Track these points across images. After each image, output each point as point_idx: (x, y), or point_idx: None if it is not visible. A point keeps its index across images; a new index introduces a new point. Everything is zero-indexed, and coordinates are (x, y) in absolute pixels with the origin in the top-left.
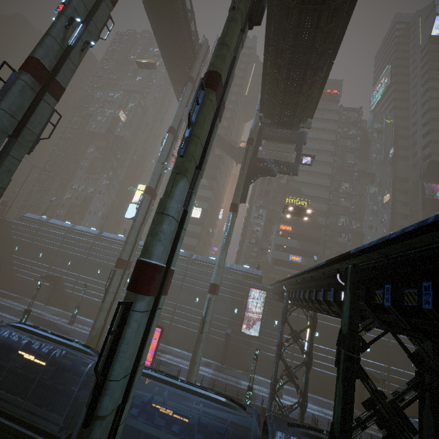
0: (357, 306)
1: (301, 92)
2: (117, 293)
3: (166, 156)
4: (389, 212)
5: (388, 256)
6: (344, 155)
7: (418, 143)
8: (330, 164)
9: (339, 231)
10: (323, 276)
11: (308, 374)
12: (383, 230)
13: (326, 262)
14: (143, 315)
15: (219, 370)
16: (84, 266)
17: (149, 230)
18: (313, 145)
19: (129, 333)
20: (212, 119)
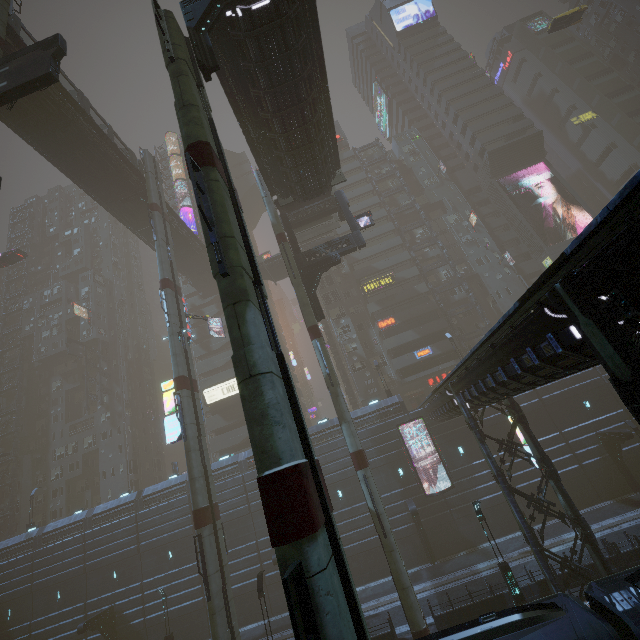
0: (617, 329)
1: (311, 139)
2: (223, 567)
3: (178, 321)
4: (486, 233)
5: (634, 217)
6: (394, 199)
7: (462, 144)
8: (386, 219)
9: (449, 288)
10: (515, 330)
11: (562, 488)
12: (494, 256)
13: (521, 301)
14: (330, 573)
15: (435, 573)
16: (142, 562)
17: (246, 419)
18: (352, 208)
19: (330, 625)
20: (232, 207)
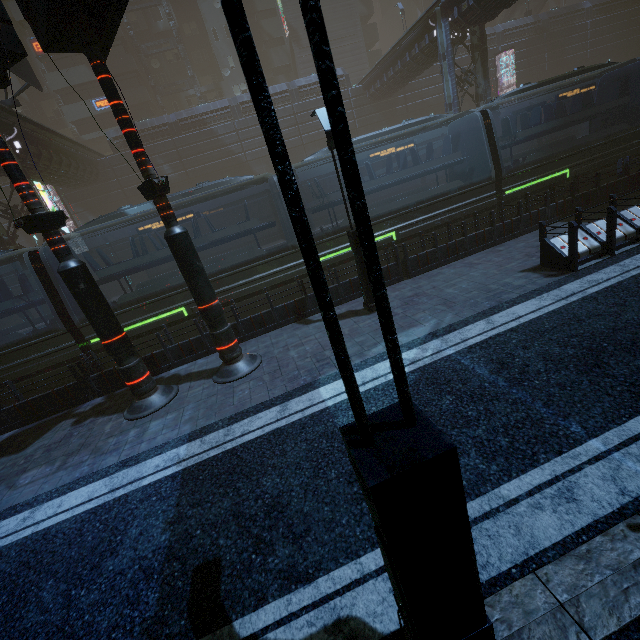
0: None
1: None
2: None
3: None
4: None
5: None
6: None
7: None
8: None
9: (144, 5)
10: None
11: None
12: None
13: None
14: None
15: None
16: None
17: None
18: None
19: None
20: None
